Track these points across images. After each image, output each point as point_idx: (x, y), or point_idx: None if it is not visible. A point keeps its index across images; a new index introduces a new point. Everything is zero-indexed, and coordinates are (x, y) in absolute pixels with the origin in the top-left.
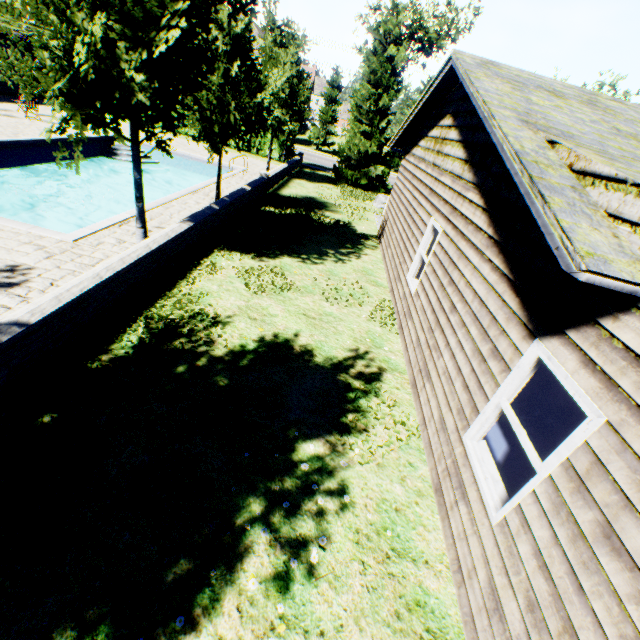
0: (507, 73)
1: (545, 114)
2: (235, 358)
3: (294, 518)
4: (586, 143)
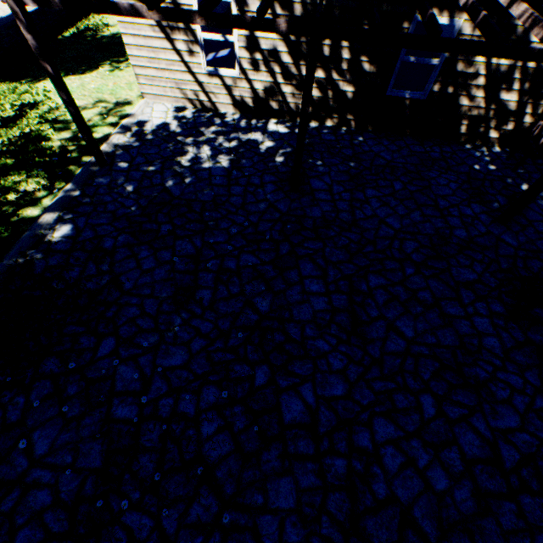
0: None
1: None
2: (113, 36)
3: (120, 65)
4: None
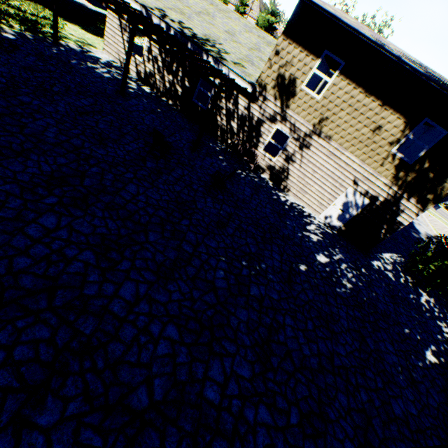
0: (211, 0)
1: (189, 0)
2: None
3: None
4: (183, 2)
